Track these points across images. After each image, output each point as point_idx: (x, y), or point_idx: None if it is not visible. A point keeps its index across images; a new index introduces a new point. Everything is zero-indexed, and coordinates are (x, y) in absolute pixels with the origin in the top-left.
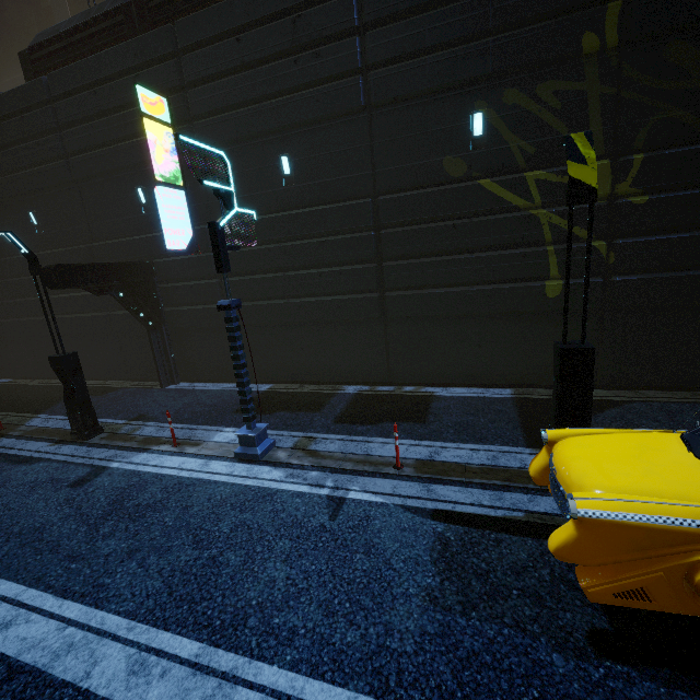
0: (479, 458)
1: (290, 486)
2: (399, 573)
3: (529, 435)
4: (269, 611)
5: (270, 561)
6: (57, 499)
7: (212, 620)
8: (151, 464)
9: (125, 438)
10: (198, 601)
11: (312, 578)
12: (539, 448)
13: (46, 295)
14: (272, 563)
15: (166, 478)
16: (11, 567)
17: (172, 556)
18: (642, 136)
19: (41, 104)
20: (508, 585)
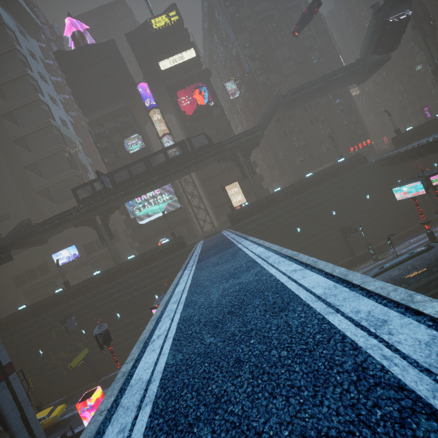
0: None
1: None
2: None
3: None
4: None
5: None
6: None
7: None
8: None
9: None
10: None
11: None
12: None
13: None
14: None
15: None
16: None
17: None
18: (68, 346)
19: None
20: None
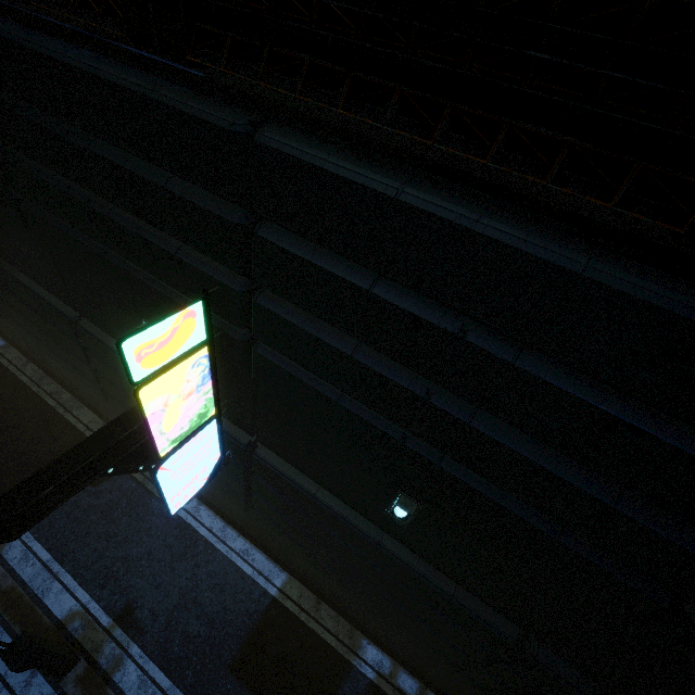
0: None
1: None
2: None
3: None
4: None
5: None
6: None
7: None
8: None
9: None
10: None
11: None
12: None
13: None
14: None
15: None
16: None
17: None
18: None
19: None
20: None
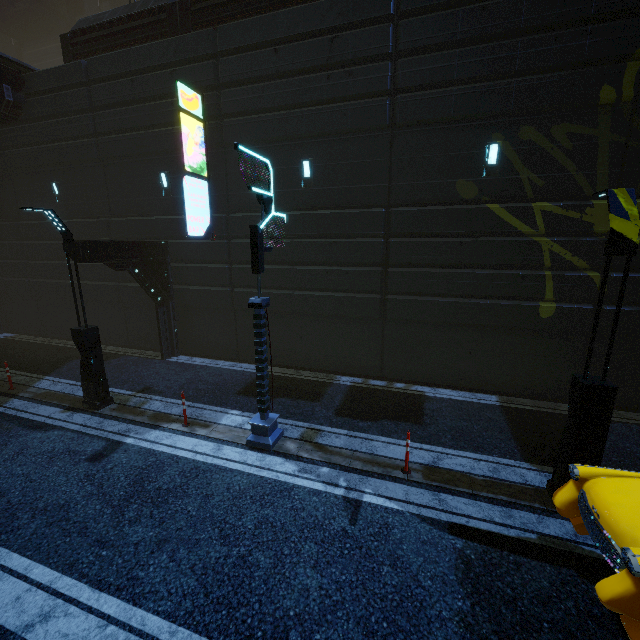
0: (481, 469)
1: (305, 481)
2: (429, 592)
3: (524, 449)
4: (309, 625)
5: (300, 566)
6: (77, 473)
7: (253, 630)
8: (165, 443)
9: (135, 411)
10: (236, 606)
11: (344, 589)
12: (536, 464)
13: (76, 271)
14: (302, 569)
15: (182, 461)
16: (41, 548)
17: (201, 550)
18: None
19: (77, 85)
20: (537, 616)
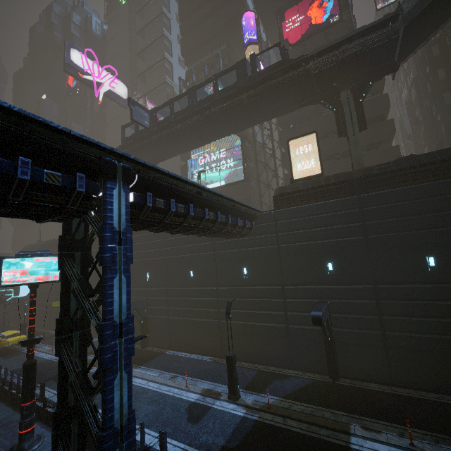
0: None
1: None
2: None
3: None
4: None
5: None
6: None
7: None
8: None
9: None
10: None
11: None
12: None
13: None
14: None
15: None
16: None
17: None
18: None
19: None
20: None
